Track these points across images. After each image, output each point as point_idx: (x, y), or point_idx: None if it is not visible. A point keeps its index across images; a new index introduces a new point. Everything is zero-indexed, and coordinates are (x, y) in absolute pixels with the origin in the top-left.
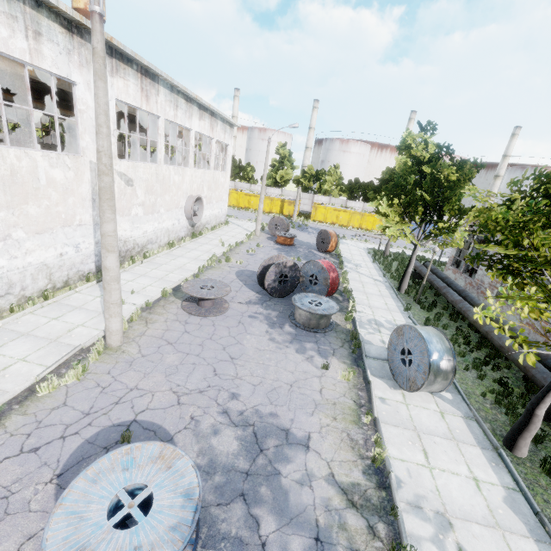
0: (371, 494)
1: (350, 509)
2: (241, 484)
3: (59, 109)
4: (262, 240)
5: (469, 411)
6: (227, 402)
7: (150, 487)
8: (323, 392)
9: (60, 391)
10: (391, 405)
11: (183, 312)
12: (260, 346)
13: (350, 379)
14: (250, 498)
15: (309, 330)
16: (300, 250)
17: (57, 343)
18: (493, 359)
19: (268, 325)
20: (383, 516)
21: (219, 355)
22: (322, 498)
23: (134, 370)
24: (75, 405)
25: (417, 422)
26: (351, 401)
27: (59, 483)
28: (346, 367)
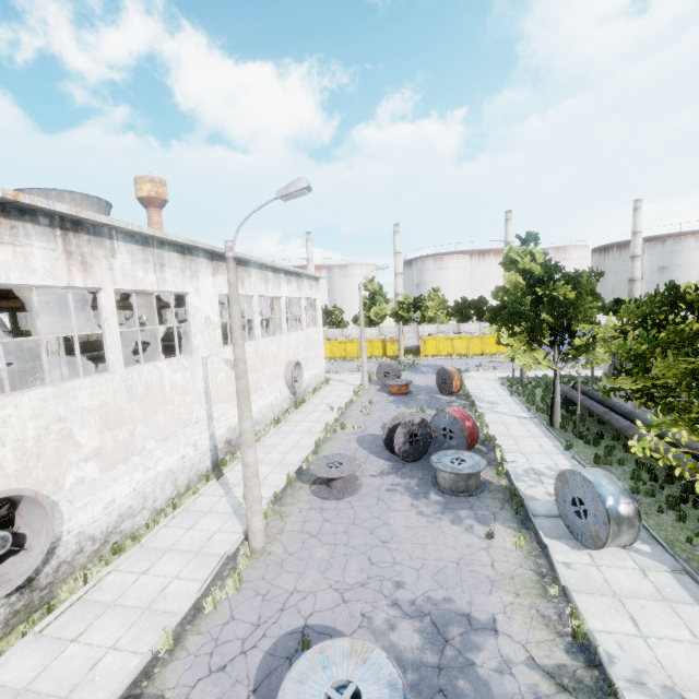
0: (582, 675)
1: (562, 693)
2: (436, 679)
3: (144, 302)
4: (373, 394)
5: (676, 562)
6: (394, 592)
7: (354, 682)
8: (495, 565)
9: (223, 605)
10: (578, 569)
11: (315, 498)
12: (409, 523)
13: (522, 545)
14: (451, 694)
15: (459, 494)
16: (420, 397)
17: (202, 555)
18: (693, 493)
19: (410, 496)
20: (602, 698)
21: (368, 540)
22: (527, 684)
23: (287, 572)
24: (243, 617)
25: (615, 585)
26: (531, 572)
27: (257, 698)
28: (514, 532)
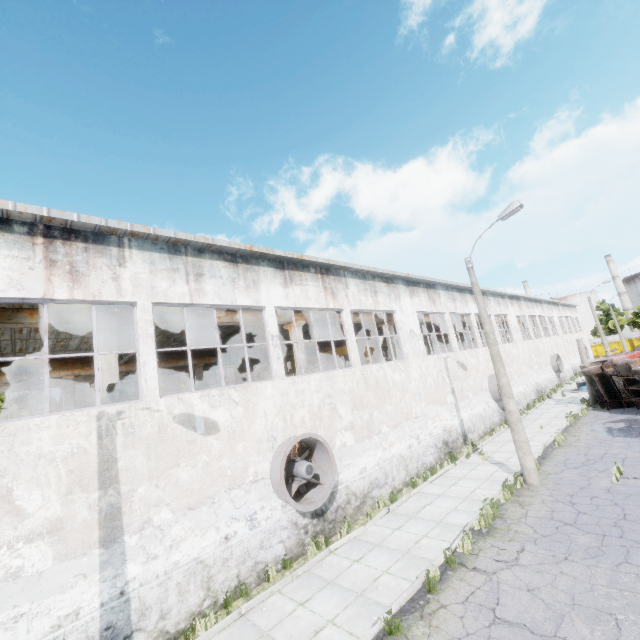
0: None
1: None
2: None
3: None
4: None
5: None
6: None
7: None
8: None
9: None
10: None
11: None
12: None
13: None
14: None
15: None
16: None
17: None
18: None
19: None
20: None
21: None
22: None
23: None
24: None
25: None
26: None
27: None
28: None
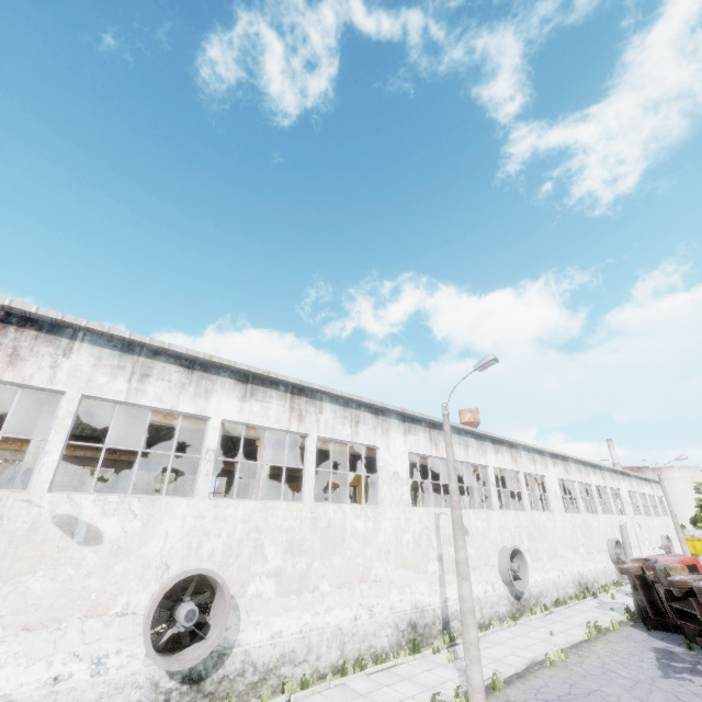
0: None
1: None
2: None
3: None
4: None
5: None
6: None
7: None
8: None
9: None
10: None
11: None
12: None
13: None
14: None
15: None
16: None
17: None
18: None
19: None
20: None
21: None
22: None
23: None
24: None
25: None
26: None
27: None
28: None
